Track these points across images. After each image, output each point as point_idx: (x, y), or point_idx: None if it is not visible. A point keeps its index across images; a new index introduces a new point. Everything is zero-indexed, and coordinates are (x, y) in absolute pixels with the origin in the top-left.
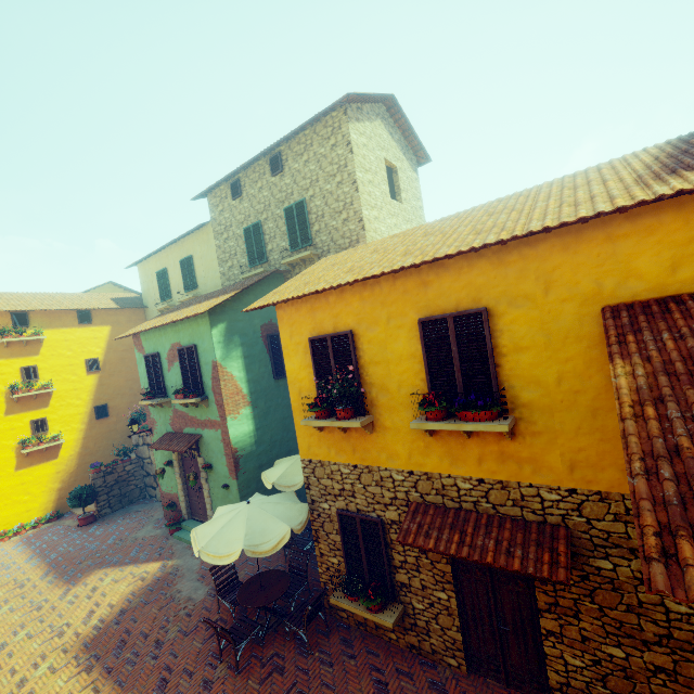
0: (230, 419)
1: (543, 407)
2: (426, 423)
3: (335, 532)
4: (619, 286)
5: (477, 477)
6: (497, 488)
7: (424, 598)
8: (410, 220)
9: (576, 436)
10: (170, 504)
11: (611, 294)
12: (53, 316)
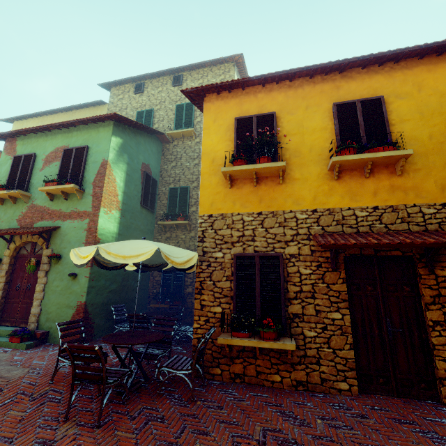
0: (103, 211)
1: (421, 153)
2: (347, 155)
3: (225, 279)
4: None
5: (372, 206)
6: (388, 211)
7: (317, 323)
8: None
9: (444, 169)
10: None
11: None
12: None
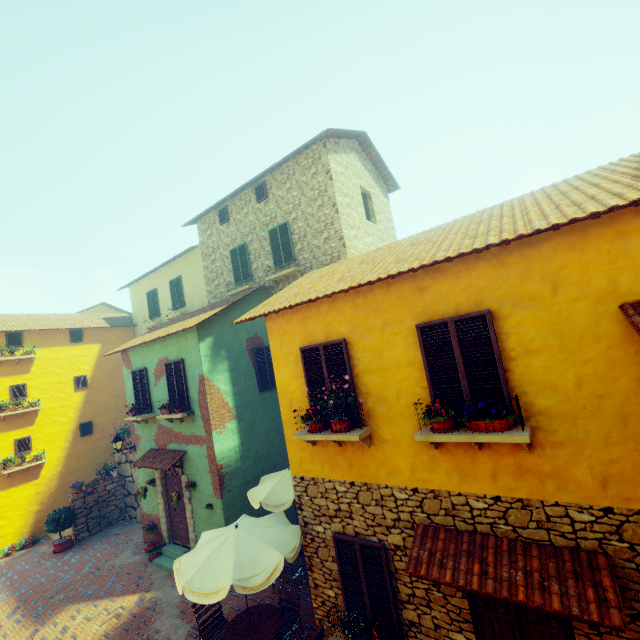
0: (216, 433)
1: (563, 414)
2: (433, 435)
3: (331, 560)
4: (637, 282)
5: (492, 495)
6: (516, 507)
7: (438, 639)
8: (384, 239)
9: (605, 446)
10: (151, 527)
11: (628, 291)
12: (46, 335)
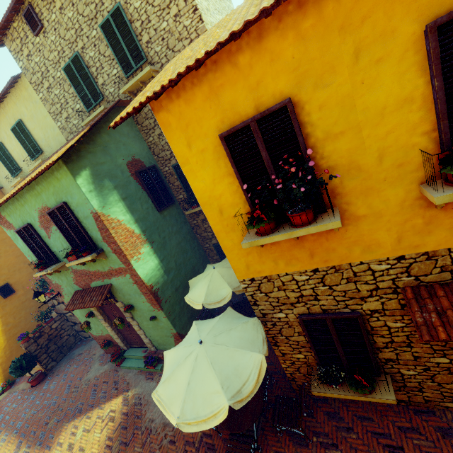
0: (134, 262)
1: None
2: None
3: (297, 335)
4: None
5: None
6: None
7: (417, 366)
8: None
9: None
10: (106, 344)
11: None
12: None
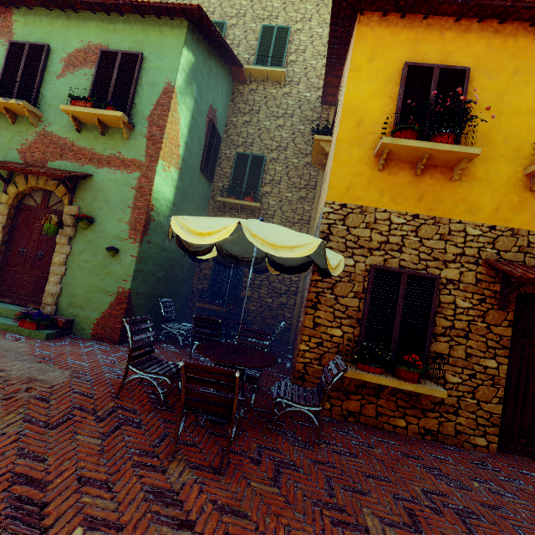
0: (161, 165)
1: None
2: None
3: (352, 295)
4: None
5: None
6: None
7: (465, 368)
8: None
9: None
10: None
11: None
12: None
